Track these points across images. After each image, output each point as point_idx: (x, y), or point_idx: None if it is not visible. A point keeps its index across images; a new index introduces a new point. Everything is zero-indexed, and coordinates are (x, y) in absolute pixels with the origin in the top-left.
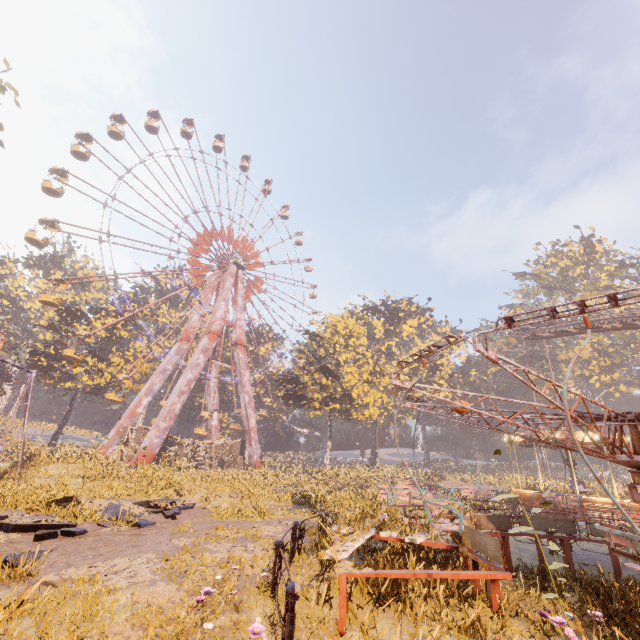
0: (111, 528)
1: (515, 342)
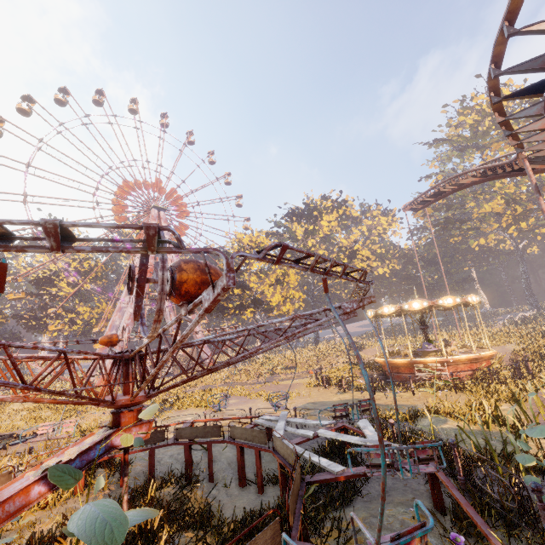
0: None
1: (431, 211)
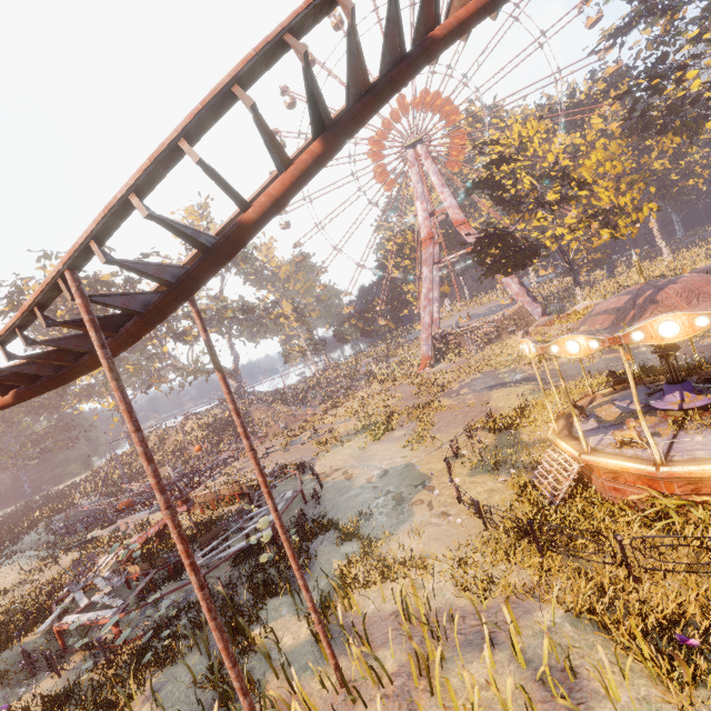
0: (279, 453)
1: None
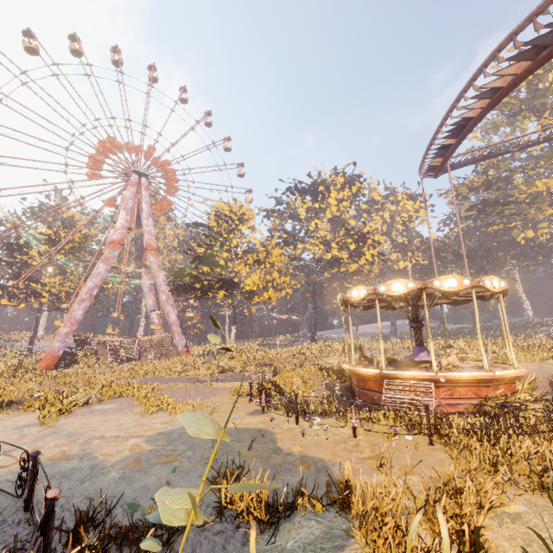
0: None
1: (466, 191)
